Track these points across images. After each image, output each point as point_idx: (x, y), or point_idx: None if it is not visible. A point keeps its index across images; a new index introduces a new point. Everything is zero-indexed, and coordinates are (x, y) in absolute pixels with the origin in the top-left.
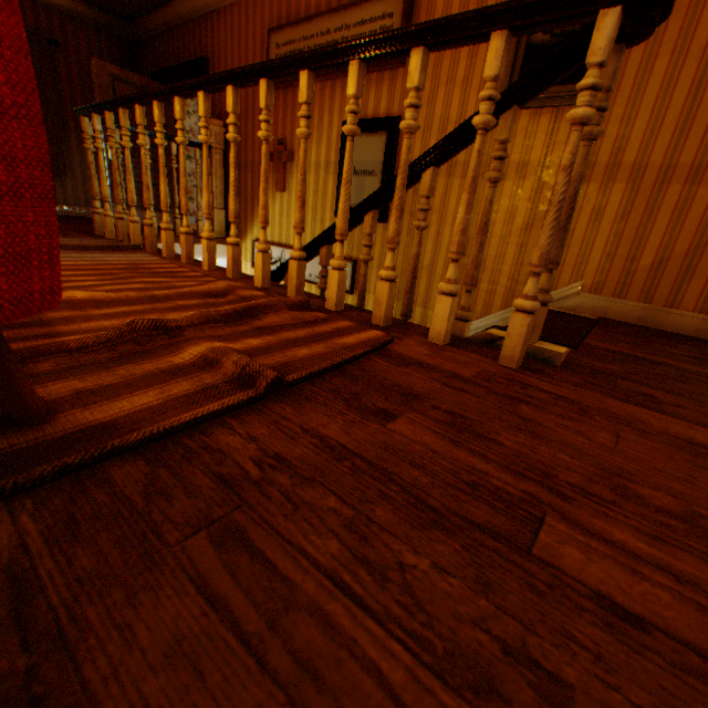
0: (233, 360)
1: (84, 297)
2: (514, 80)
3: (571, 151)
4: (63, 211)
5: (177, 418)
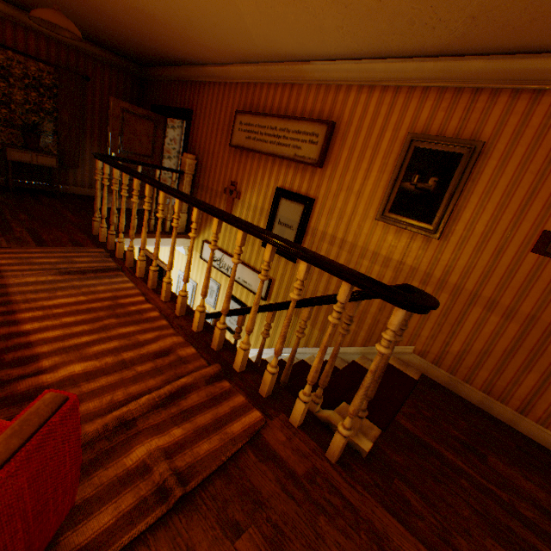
0: (160, 470)
1: (80, 369)
2: (389, 205)
3: (375, 364)
4: (72, 190)
5: (121, 541)
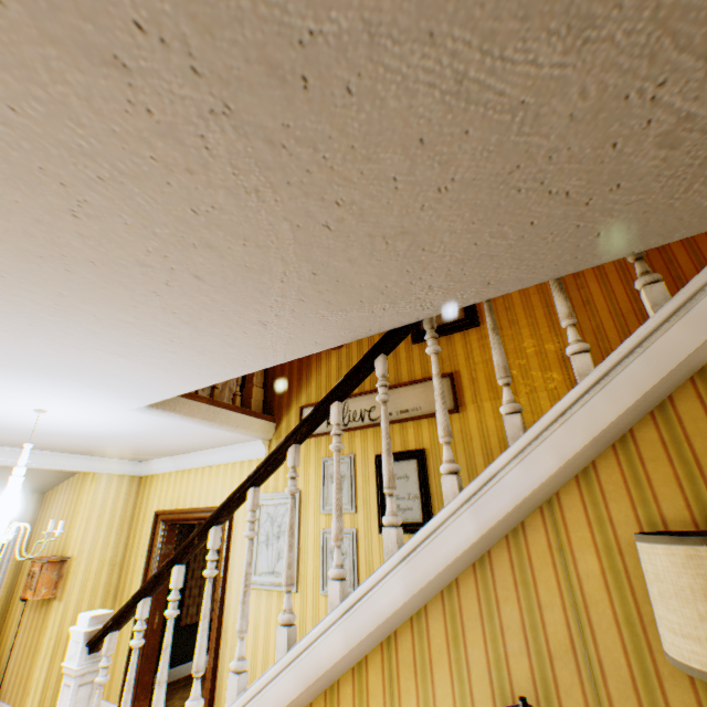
0: None
1: None
2: None
3: None
4: None
5: None
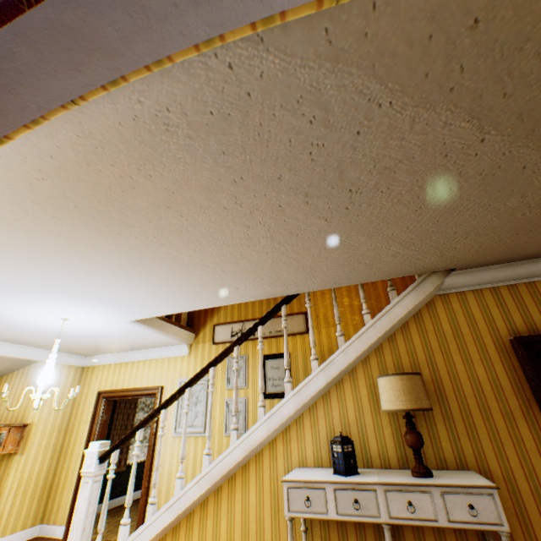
0: None
1: None
2: None
3: None
4: None
5: None
